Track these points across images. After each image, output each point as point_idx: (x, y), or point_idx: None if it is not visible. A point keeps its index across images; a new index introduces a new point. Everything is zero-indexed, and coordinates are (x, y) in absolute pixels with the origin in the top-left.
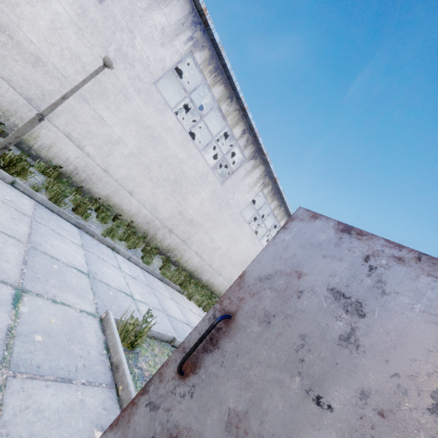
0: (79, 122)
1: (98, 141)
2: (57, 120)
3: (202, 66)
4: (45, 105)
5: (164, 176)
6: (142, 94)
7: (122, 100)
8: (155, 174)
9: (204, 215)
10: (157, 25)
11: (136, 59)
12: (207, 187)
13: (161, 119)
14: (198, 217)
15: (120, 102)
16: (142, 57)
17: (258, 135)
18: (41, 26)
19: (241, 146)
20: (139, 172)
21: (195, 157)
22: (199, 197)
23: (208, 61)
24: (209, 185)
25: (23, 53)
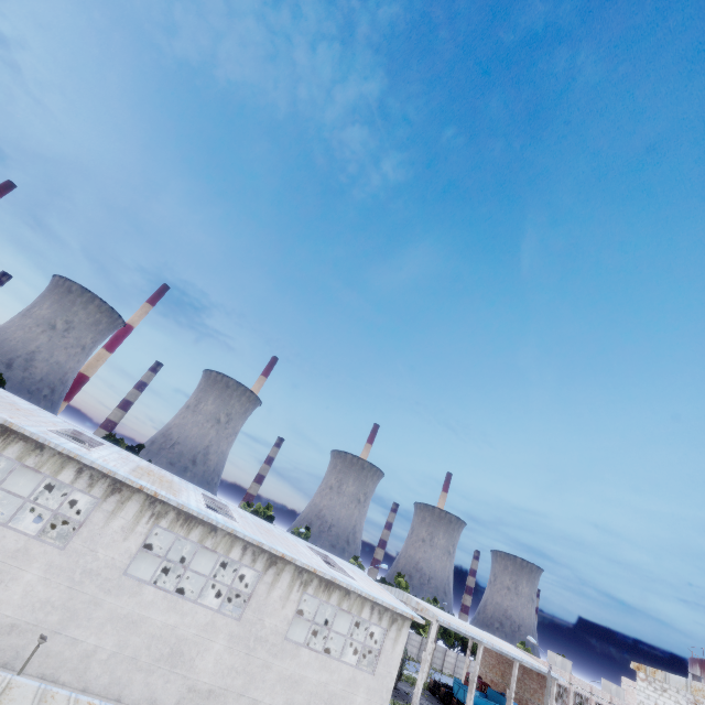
0: (52, 656)
1: (73, 663)
2: (31, 668)
3: (172, 526)
4: (19, 661)
5: (157, 655)
6: (113, 590)
7: (94, 609)
8: (144, 660)
9: (229, 673)
10: (117, 529)
11: (102, 567)
12: (218, 635)
13: (139, 599)
14: (220, 680)
15: (92, 612)
16: (107, 561)
17: (261, 545)
18: (16, 599)
19: (247, 563)
20: (124, 669)
21: (190, 611)
22: (212, 653)
23: (176, 519)
24: (221, 631)
25: (1, 629)
